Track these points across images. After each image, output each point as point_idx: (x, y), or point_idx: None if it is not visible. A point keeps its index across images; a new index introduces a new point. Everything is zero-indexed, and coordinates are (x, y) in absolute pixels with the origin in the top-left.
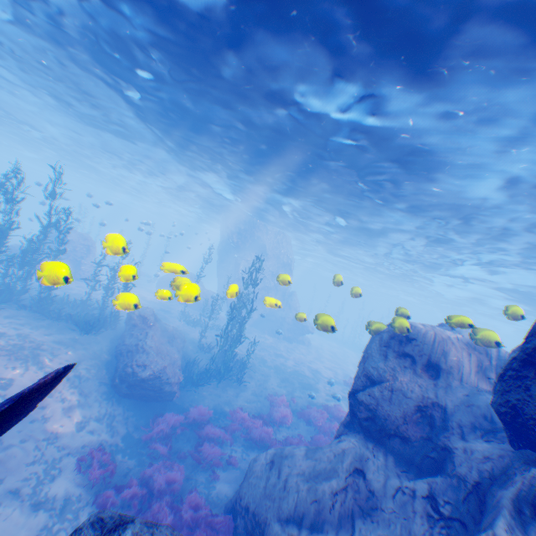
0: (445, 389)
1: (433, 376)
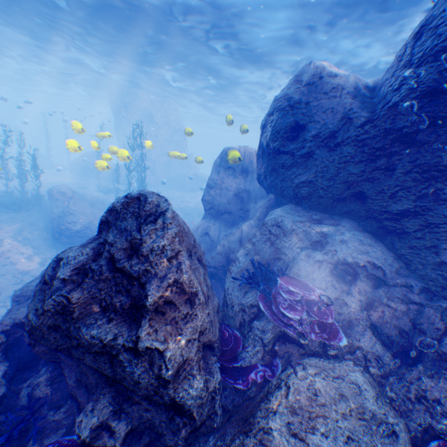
0: (250, 182)
1: (245, 176)
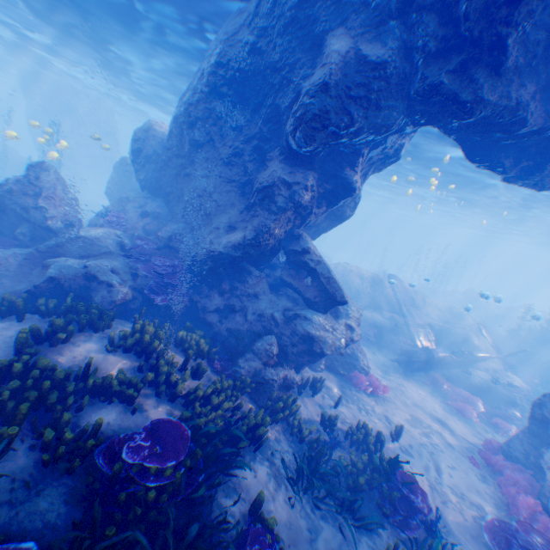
0: None
1: None
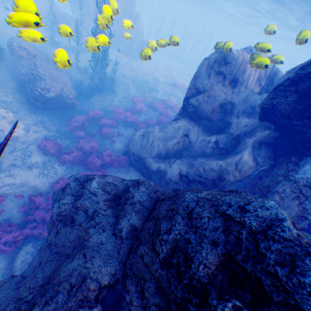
0: (236, 94)
1: (232, 87)
